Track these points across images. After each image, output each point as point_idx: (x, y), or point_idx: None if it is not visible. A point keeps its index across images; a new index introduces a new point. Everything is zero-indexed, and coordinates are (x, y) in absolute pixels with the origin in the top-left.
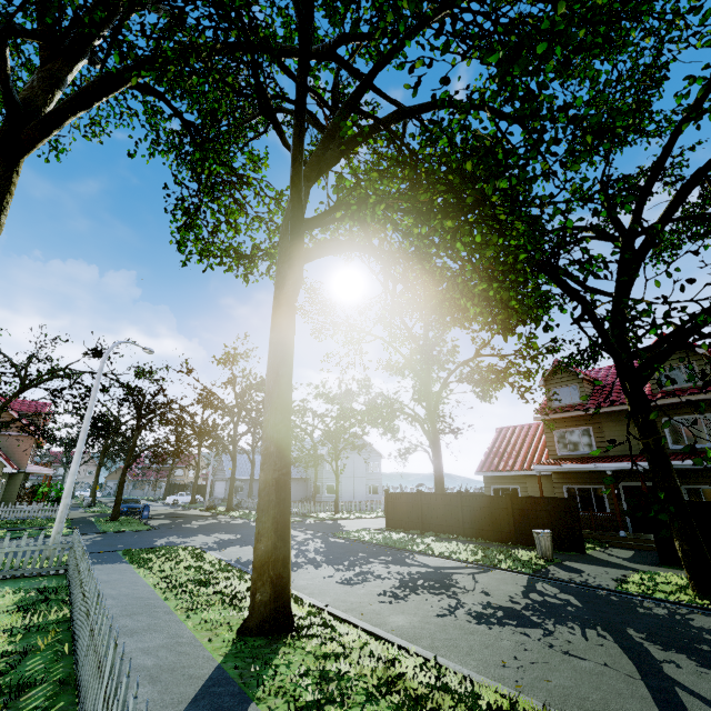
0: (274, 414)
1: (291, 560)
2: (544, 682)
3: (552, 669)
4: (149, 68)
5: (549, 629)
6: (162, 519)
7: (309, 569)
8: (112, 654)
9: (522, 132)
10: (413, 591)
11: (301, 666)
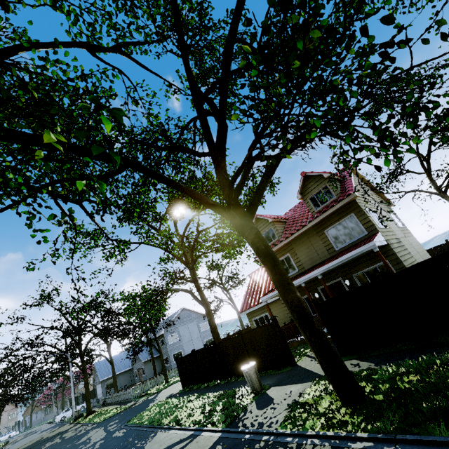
0: None
1: None
2: None
3: None
4: None
5: None
6: None
7: None
8: None
9: None
10: None
11: None
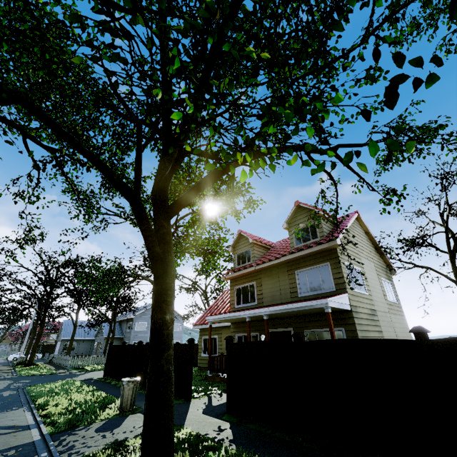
0: None
1: None
2: None
3: None
4: None
5: None
6: None
7: None
8: None
9: None
10: None
11: None
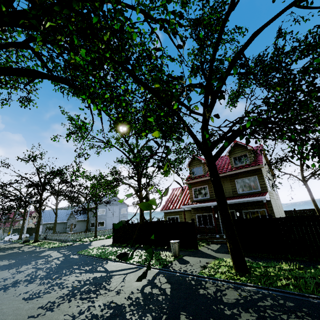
0: None
1: (19, 279)
2: None
3: None
4: None
5: None
6: None
7: (20, 287)
8: None
9: None
10: (70, 299)
11: None
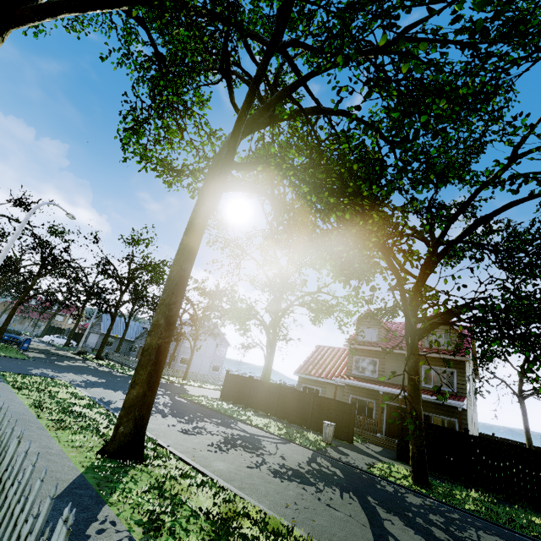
0: (171, 297)
1: None
2: (311, 521)
3: (317, 514)
4: (144, 4)
5: (320, 488)
6: (38, 353)
7: (158, 417)
8: (15, 449)
9: (396, 160)
10: (233, 447)
11: (145, 485)
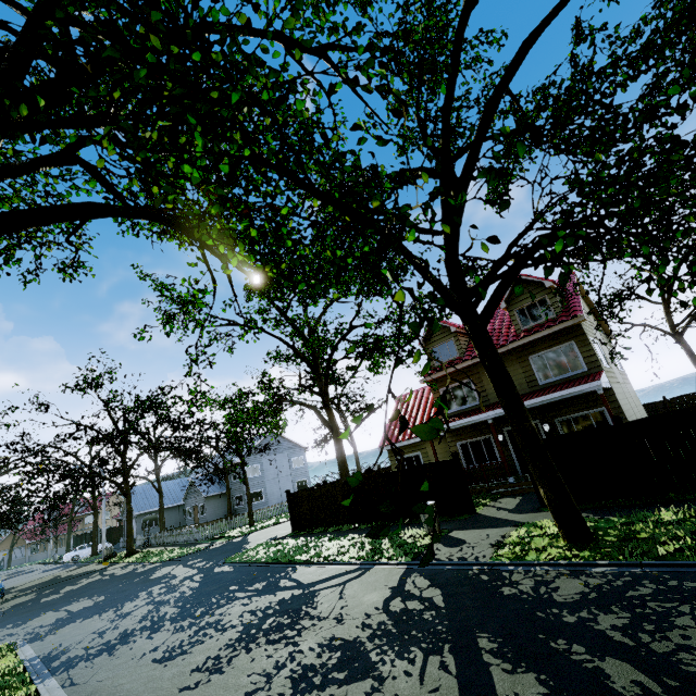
0: None
1: (128, 629)
2: None
3: None
4: None
5: (382, 674)
6: (28, 594)
7: (137, 641)
8: None
9: None
10: (247, 646)
11: None
